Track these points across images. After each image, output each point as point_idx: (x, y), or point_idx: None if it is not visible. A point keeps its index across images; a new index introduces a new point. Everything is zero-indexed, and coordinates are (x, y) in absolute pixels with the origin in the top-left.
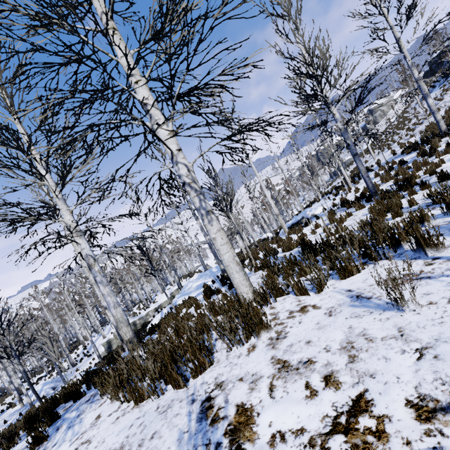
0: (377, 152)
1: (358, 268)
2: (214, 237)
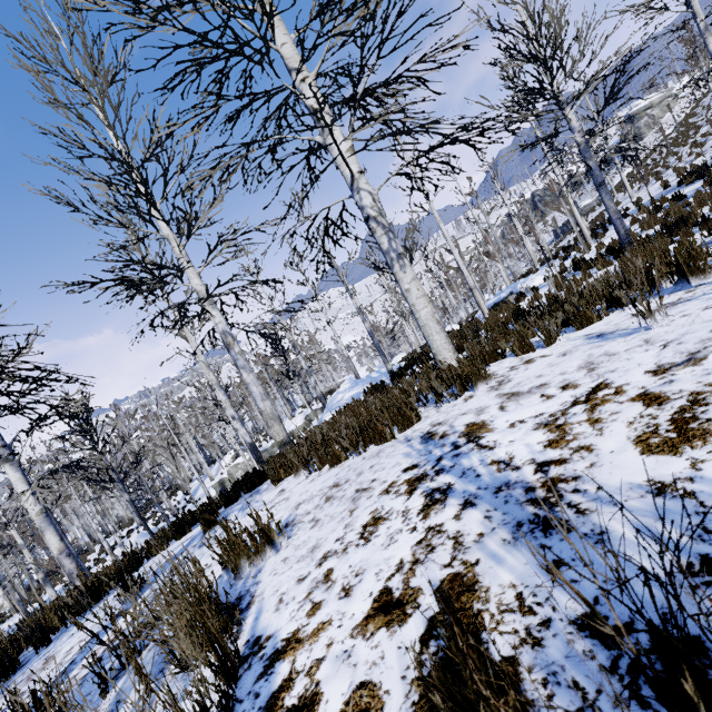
0: (637, 187)
1: (601, 313)
2: (407, 288)
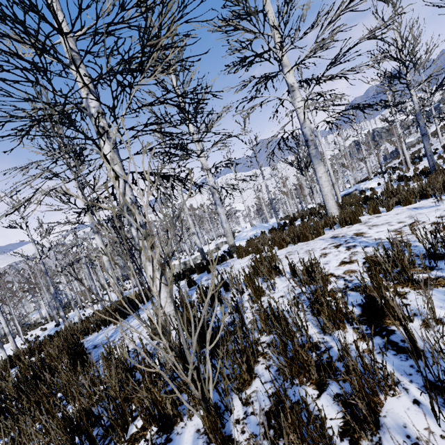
0: None
1: (416, 200)
2: (320, 176)
